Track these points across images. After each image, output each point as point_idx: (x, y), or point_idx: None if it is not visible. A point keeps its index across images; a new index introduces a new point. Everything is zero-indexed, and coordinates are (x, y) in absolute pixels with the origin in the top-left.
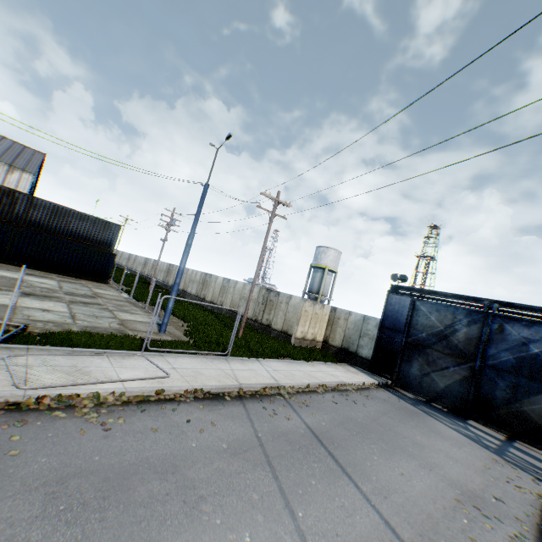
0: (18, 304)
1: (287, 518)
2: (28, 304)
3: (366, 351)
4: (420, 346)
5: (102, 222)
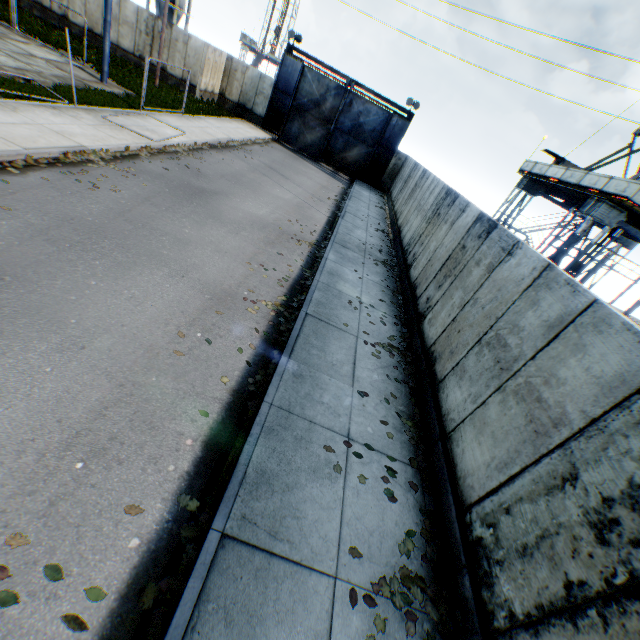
0: None
1: (283, 188)
2: None
3: (261, 110)
4: (302, 111)
5: None
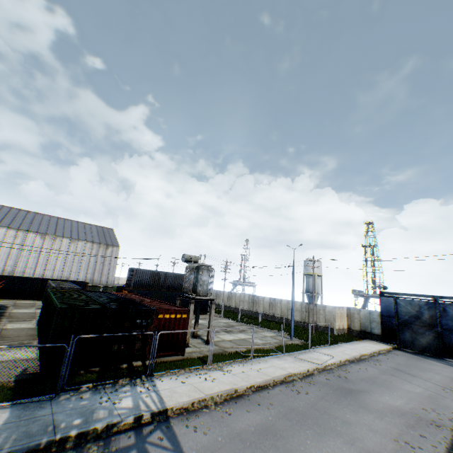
0: (240, 338)
1: (411, 383)
2: (240, 337)
3: (376, 331)
4: (406, 324)
5: None
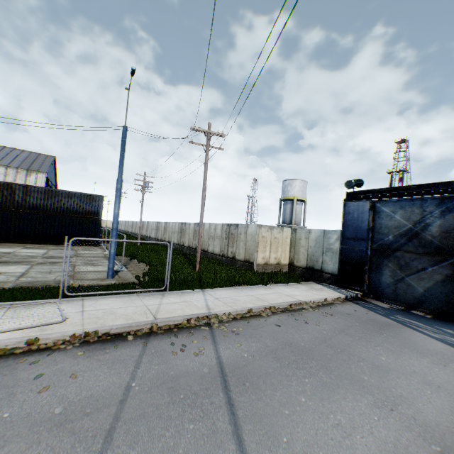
0: None
1: None
2: None
3: (331, 266)
4: (388, 251)
5: (86, 196)
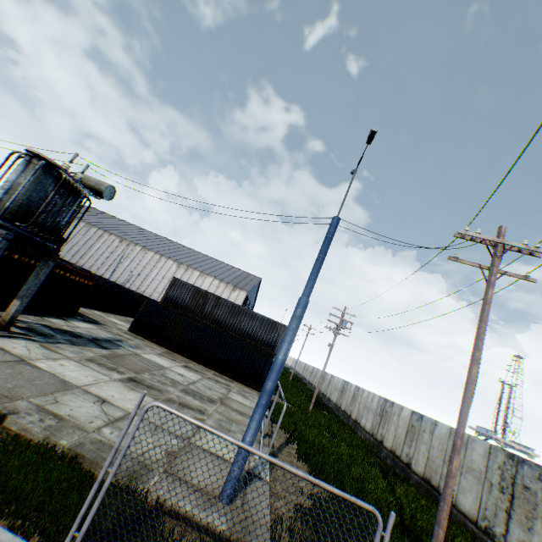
0: (87, 385)
1: None
2: (100, 388)
3: None
4: None
5: (269, 321)
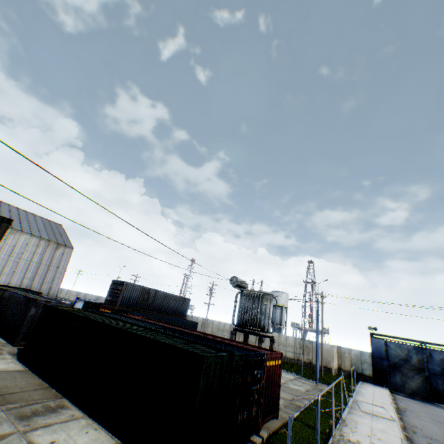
0: None
1: None
2: None
3: (367, 371)
4: (396, 366)
5: (182, 299)
